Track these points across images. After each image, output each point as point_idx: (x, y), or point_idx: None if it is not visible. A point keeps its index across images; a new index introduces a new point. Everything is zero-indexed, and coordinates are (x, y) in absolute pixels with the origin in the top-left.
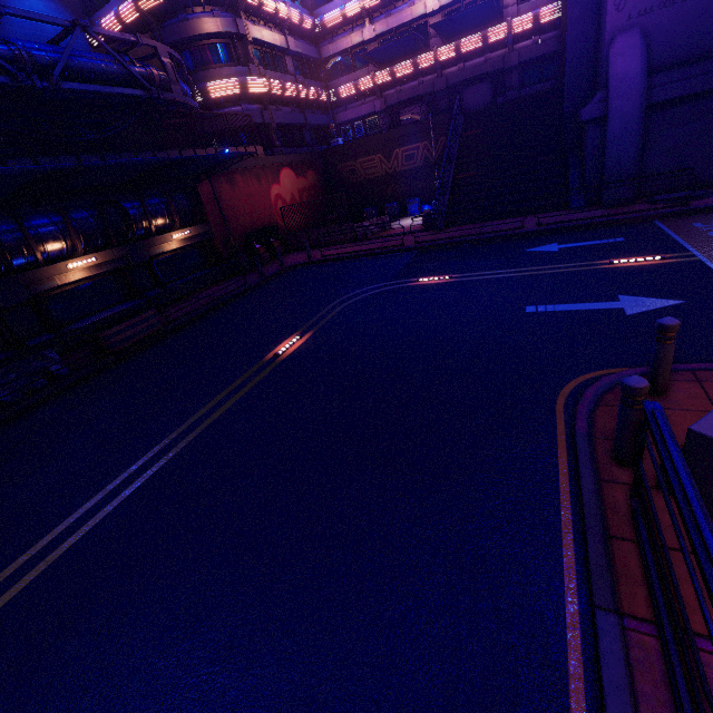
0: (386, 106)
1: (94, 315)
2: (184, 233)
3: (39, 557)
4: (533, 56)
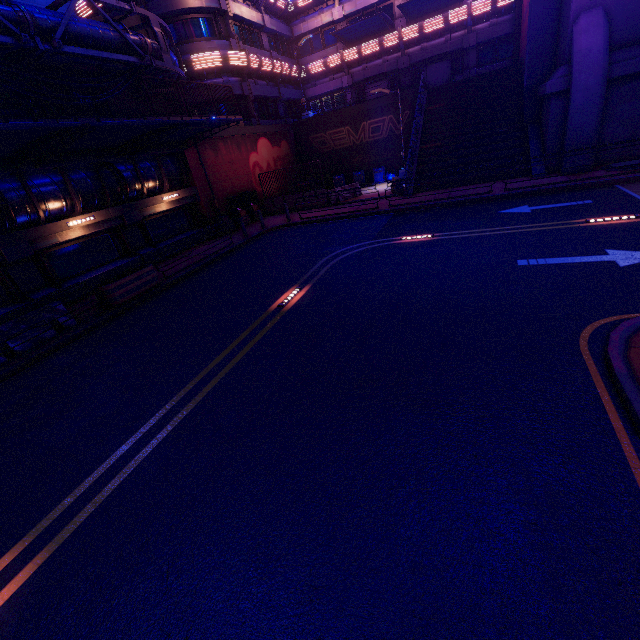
0: (352, 82)
1: (92, 271)
2: (173, 195)
3: (85, 499)
4: (489, 37)
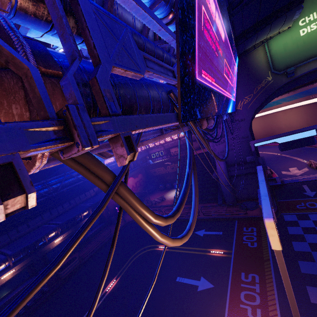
0: (165, 148)
1: None
2: None
3: None
4: None
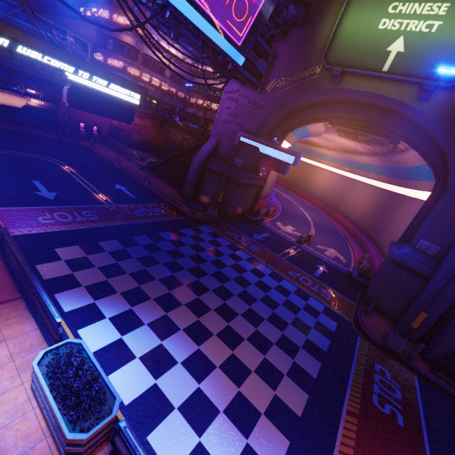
0: (204, 117)
1: None
2: (39, 102)
3: None
4: None
